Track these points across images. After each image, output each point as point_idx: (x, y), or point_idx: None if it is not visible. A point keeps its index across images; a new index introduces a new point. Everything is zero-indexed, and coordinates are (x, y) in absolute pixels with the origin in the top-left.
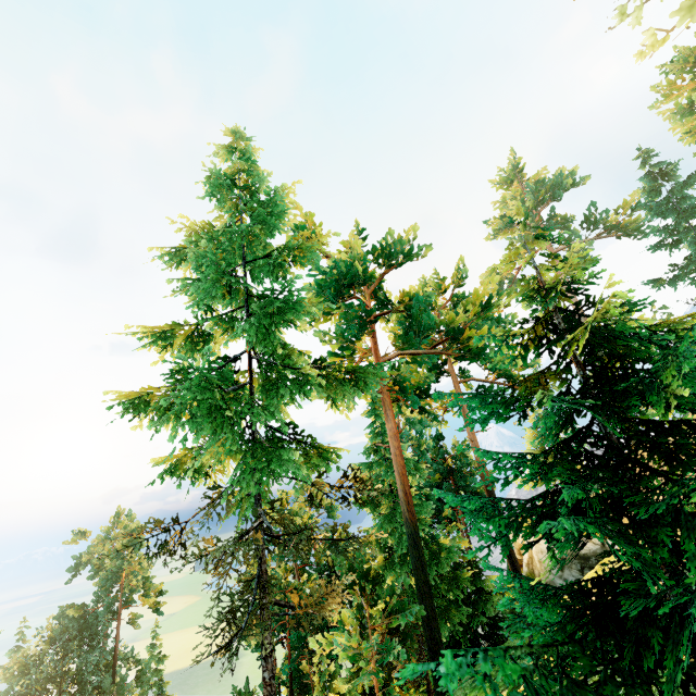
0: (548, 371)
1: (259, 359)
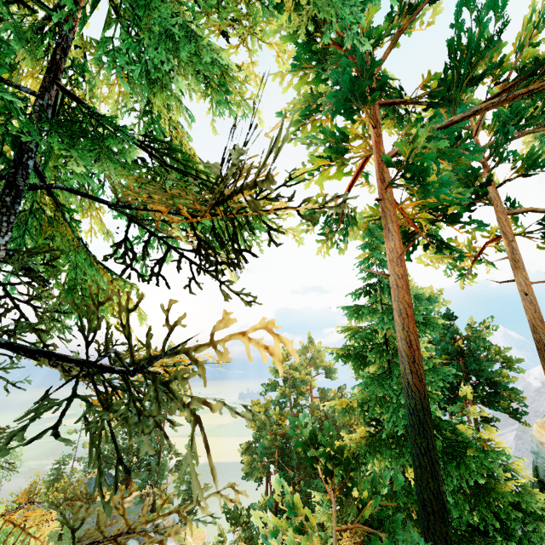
0: None
1: None
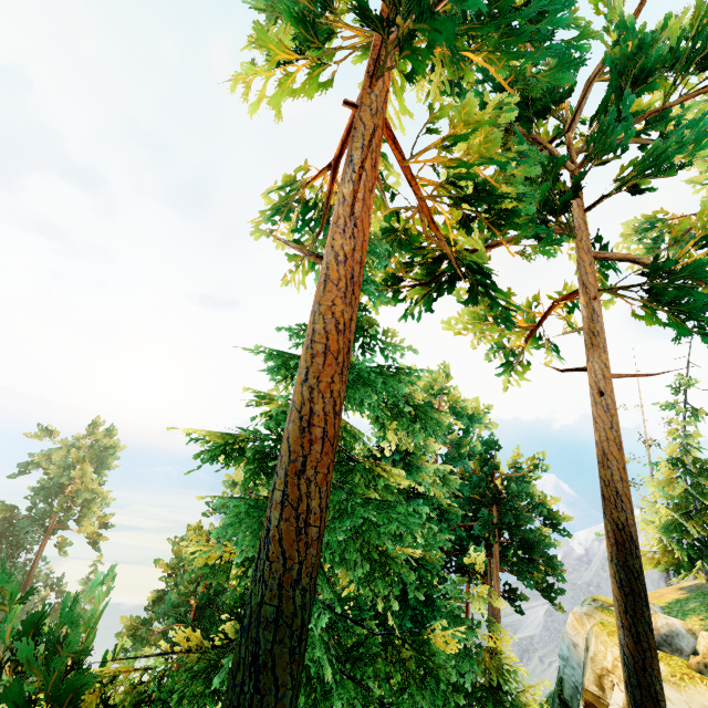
0: None
1: None
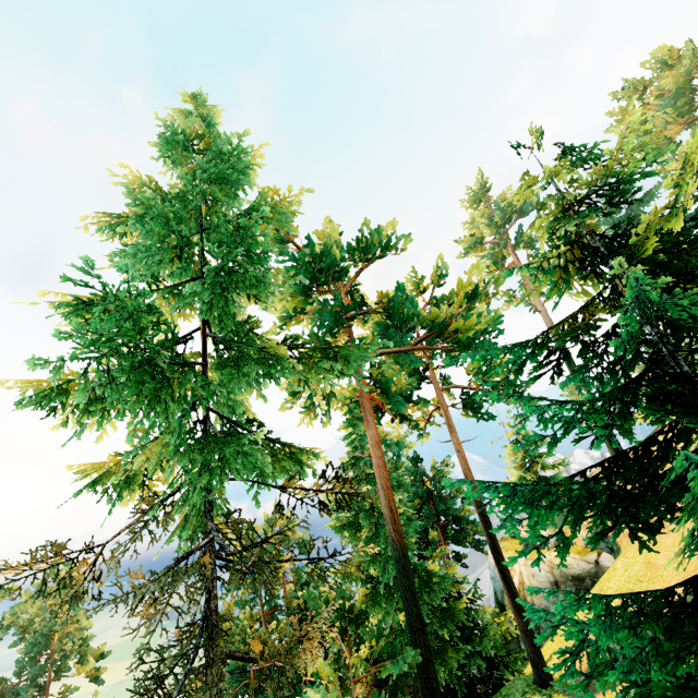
0: (592, 304)
1: (215, 336)
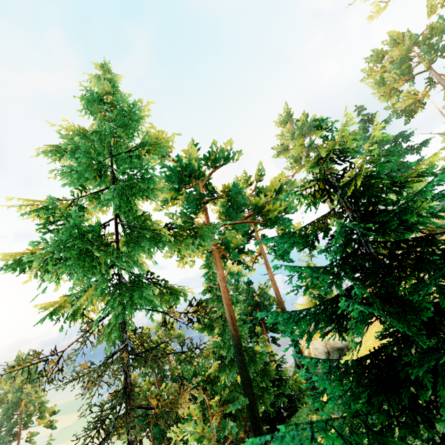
0: (329, 214)
1: (123, 224)
